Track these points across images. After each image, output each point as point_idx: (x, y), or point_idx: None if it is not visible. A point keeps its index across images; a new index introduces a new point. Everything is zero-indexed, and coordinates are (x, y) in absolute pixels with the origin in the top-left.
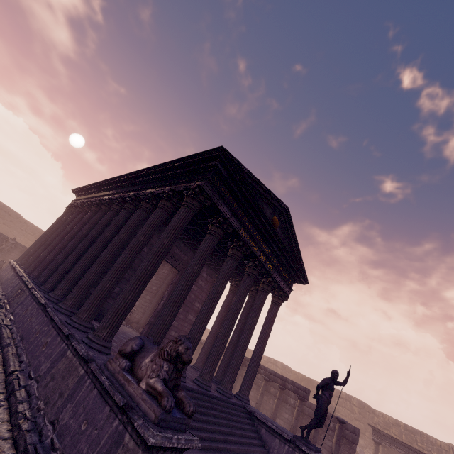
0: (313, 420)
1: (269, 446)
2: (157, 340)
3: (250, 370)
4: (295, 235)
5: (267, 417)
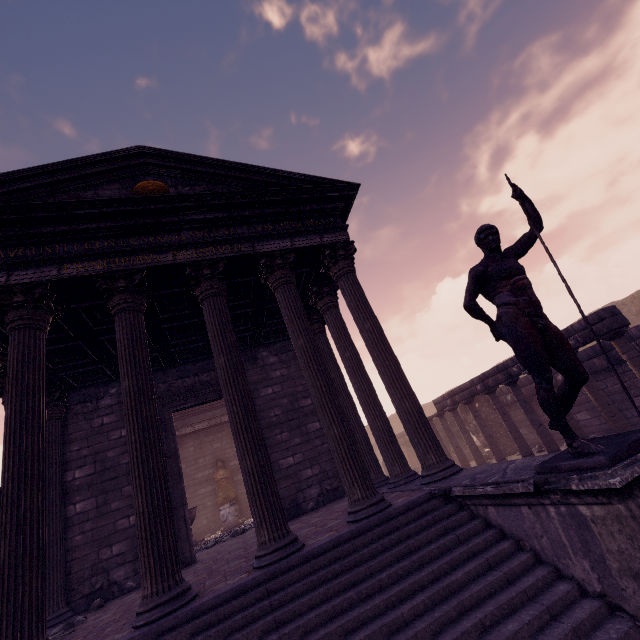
0: (538, 386)
1: (526, 540)
2: (4, 610)
3: (402, 416)
4: (218, 161)
5: (489, 470)
